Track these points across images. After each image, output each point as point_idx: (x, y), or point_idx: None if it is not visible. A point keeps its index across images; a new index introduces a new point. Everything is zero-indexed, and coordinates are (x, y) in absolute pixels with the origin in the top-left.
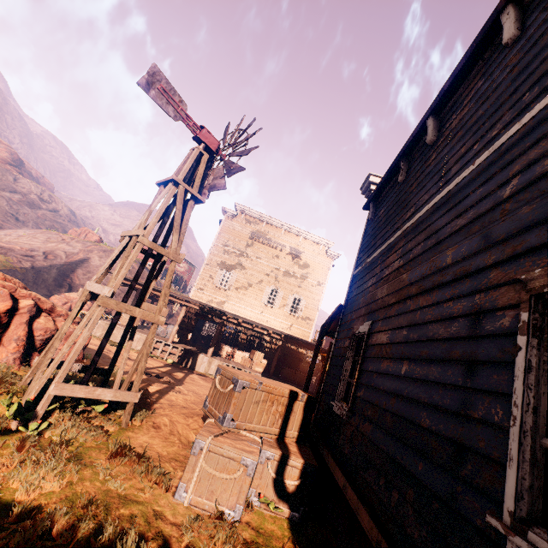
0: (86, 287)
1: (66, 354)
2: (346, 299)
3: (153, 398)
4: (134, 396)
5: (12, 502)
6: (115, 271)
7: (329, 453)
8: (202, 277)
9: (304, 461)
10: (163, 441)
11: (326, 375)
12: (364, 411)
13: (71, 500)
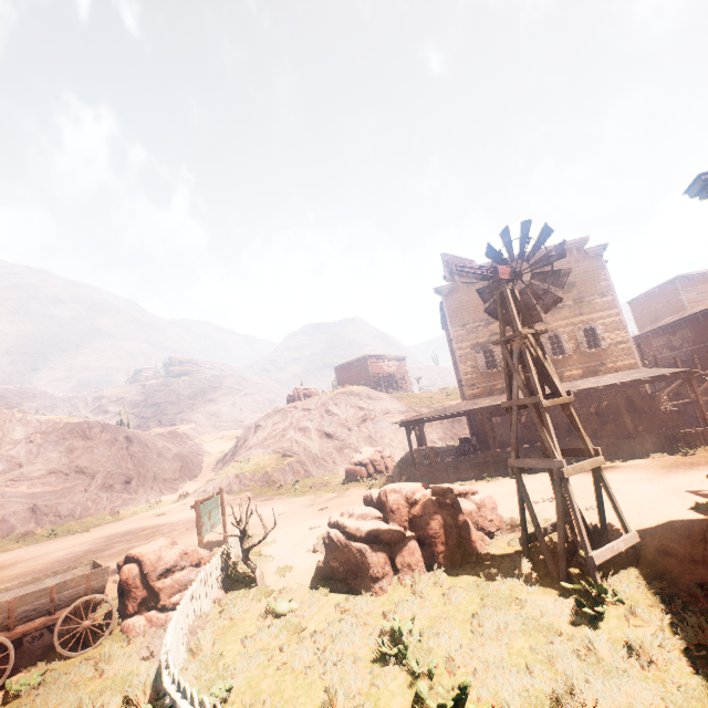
0: (512, 465)
1: (494, 523)
2: None
3: (617, 528)
4: (634, 537)
5: None
6: (546, 443)
7: None
8: (465, 373)
9: None
10: (694, 565)
11: None
12: None
13: None
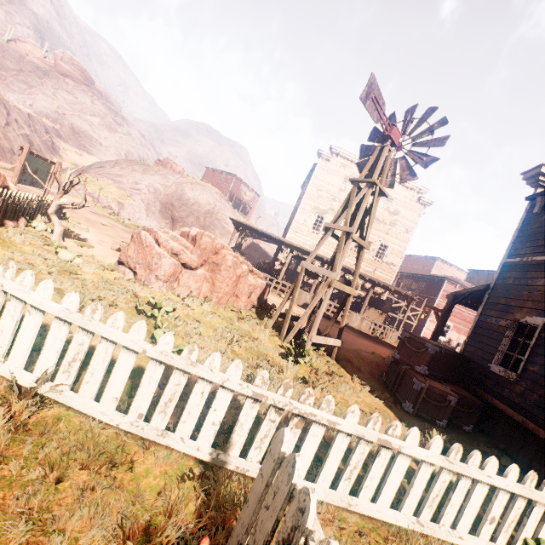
0: (302, 265)
1: (261, 301)
2: (494, 282)
3: None
4: (340, 343)
5: (348, 404)
6: (336, 261)
7: (493, 398)
8: (297, 221)
9: (475, 400)
10: (359, 371)
11: (468, 339)
12: (540, 382)
13: (369, 406)
